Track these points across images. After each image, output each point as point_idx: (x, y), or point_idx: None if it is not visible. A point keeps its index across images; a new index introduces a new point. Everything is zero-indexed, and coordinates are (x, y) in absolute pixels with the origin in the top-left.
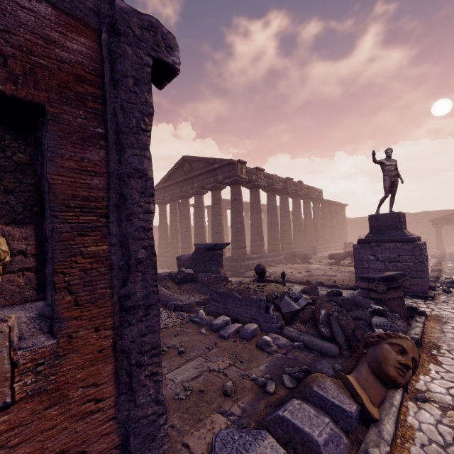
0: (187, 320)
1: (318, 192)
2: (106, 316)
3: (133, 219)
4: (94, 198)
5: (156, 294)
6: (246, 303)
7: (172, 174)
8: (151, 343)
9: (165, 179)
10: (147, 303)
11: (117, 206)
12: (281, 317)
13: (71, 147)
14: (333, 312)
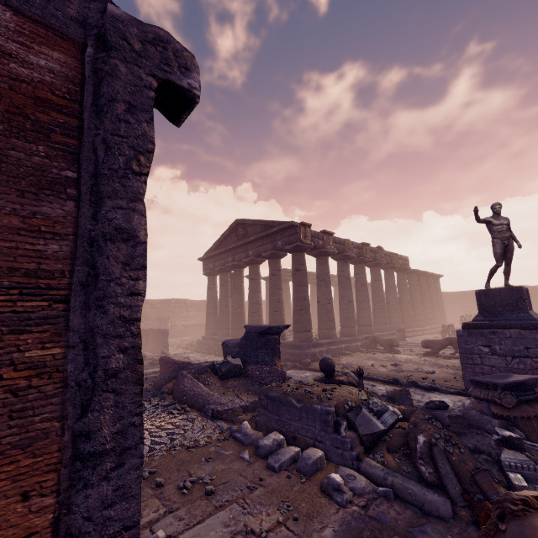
0: (226, 436)
1: (403, 260)
2: (46, 469)
3: (107, 305)
4: (48, 273)
5: (138, 429)
6: (307, 415)
7: (223, 240)
8: (122, 519)
9: (216, 246)
10: (122, 445)
11: (85, 284)
12: (358, 440)
13: (17, 197)
14: (438, 440)
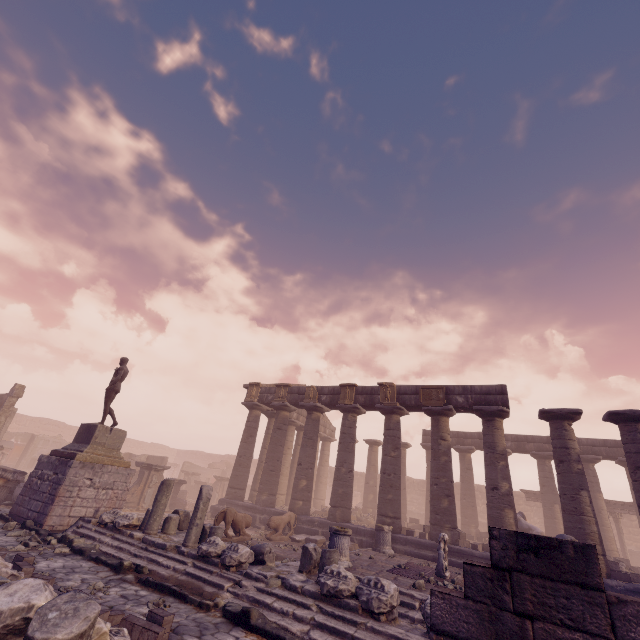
0: None
1: (480, 394)
2: None
3: None
4: None
5: None
6: None
7: None
8: None
9: None
10: None
11: None
12: None
13: None
14: None
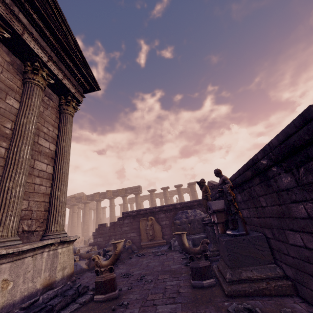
0: None
1: (134, 189)
2: None
3: None
4: None
5: None
6: None
7: None
8: None
9: None
10: None
11: None
12: None
13: None
14: None
